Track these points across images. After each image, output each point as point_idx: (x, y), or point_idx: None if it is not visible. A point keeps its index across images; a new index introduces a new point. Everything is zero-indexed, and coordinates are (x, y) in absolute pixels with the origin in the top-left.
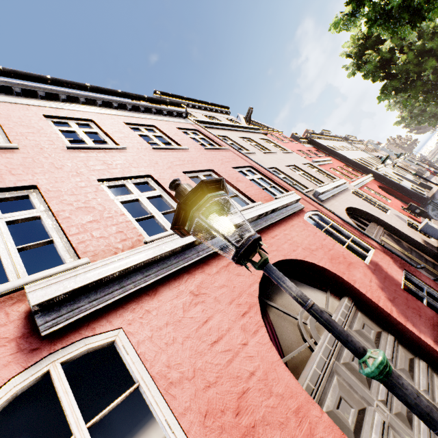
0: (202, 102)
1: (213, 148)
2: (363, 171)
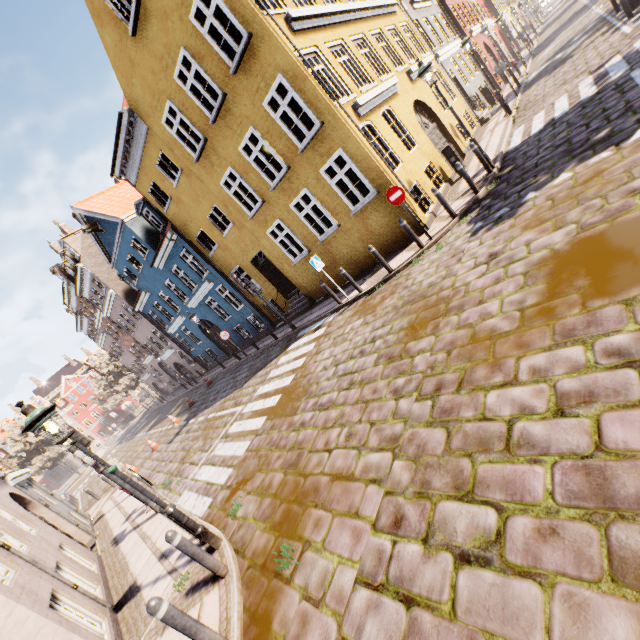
0: None
1: None
2: (493, 14)
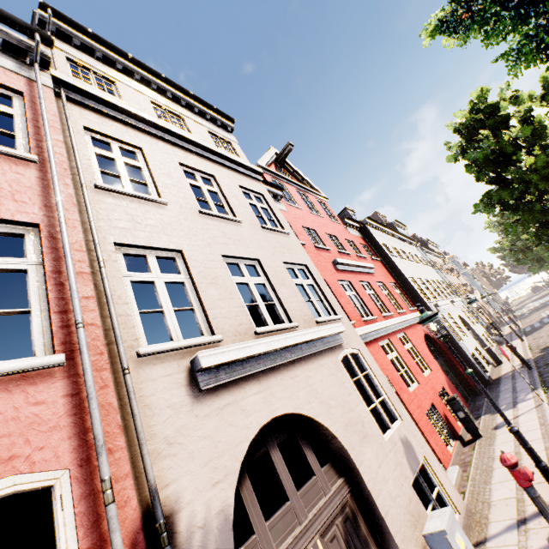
0: (174, 84)
1: None
2: (415, 301)
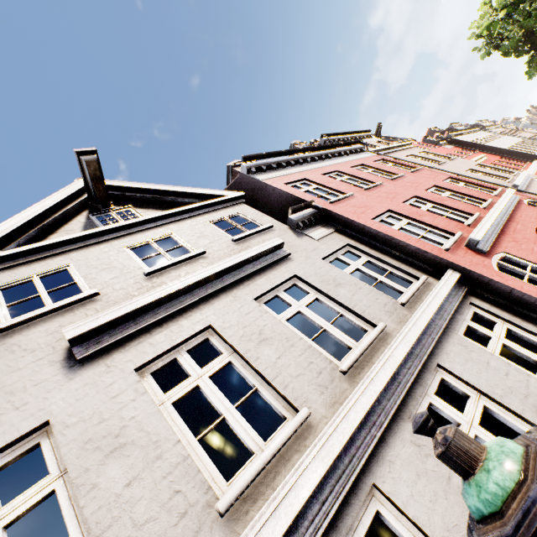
0: (352, 132)
1: (415, 170)
2: (524, 159)
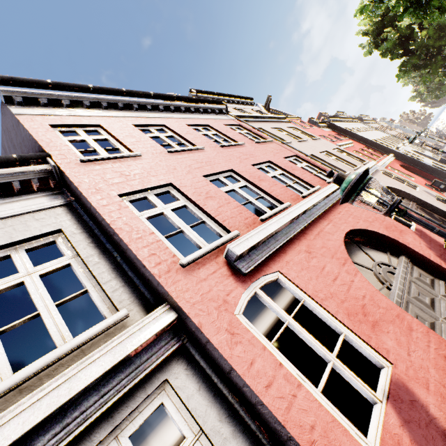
0: (230, 95)
1: (262, 141)
2: (383, 151)
